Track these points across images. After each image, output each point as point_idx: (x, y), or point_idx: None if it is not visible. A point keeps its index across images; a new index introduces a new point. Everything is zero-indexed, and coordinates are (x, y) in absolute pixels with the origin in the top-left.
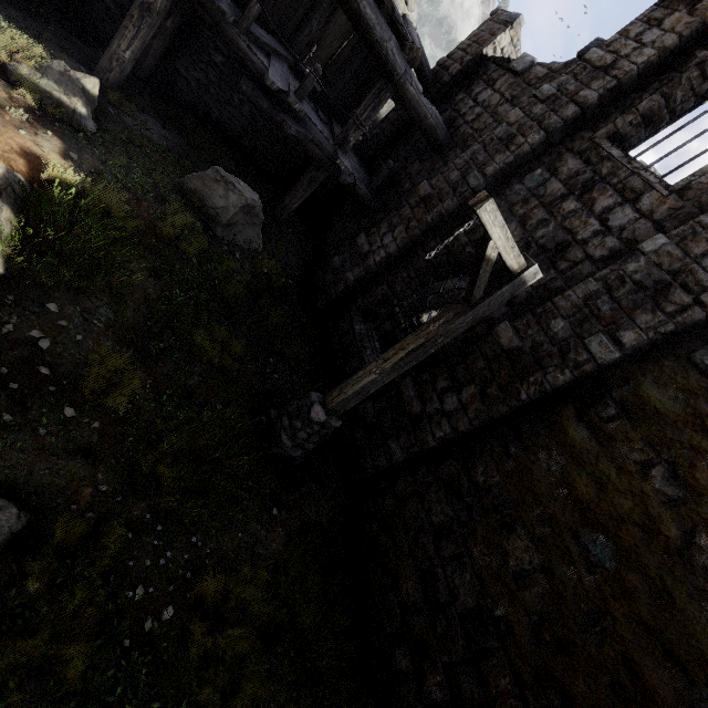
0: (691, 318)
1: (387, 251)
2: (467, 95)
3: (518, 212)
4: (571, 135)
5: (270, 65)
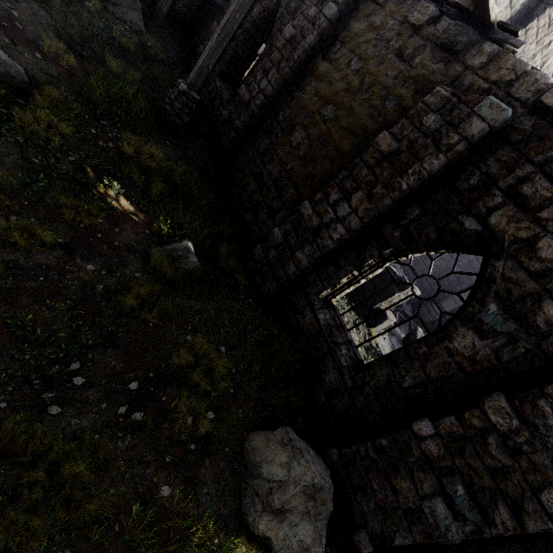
0: None
1: None
2: None
3: None
4: None
5: None
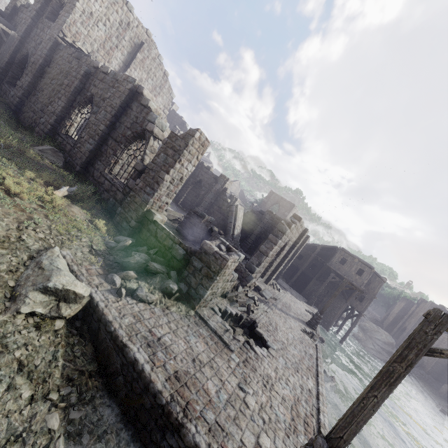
0: (54, 41)
1: (6, 61)
2: (17, 17)
3: (33, 39)
4: (39, 19)
5: None
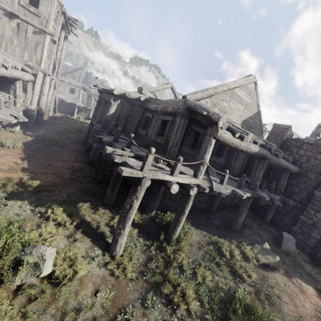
0: None
1: None
2: (291, 153)
3: None
4: None
5: (265, 192)
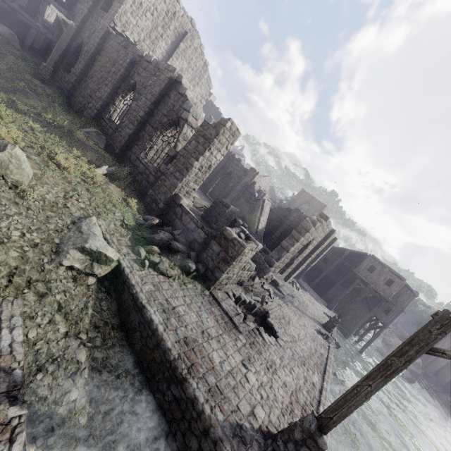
0: (106, 30)
1: (63, 49)
2: (76, 7)
3: (88, 29)
4: (94, 10)
5: None
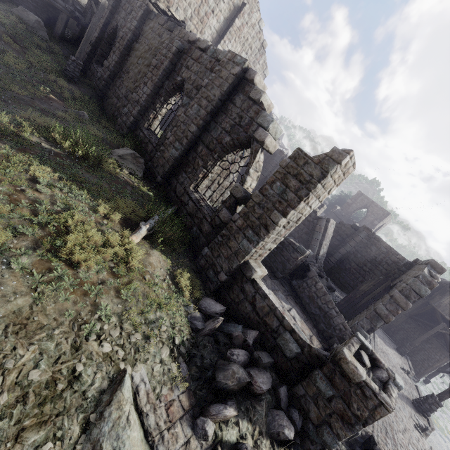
0: (145, 8)
1: (96, 37)
2: None
3: (124, 8)
4: None
5: None
